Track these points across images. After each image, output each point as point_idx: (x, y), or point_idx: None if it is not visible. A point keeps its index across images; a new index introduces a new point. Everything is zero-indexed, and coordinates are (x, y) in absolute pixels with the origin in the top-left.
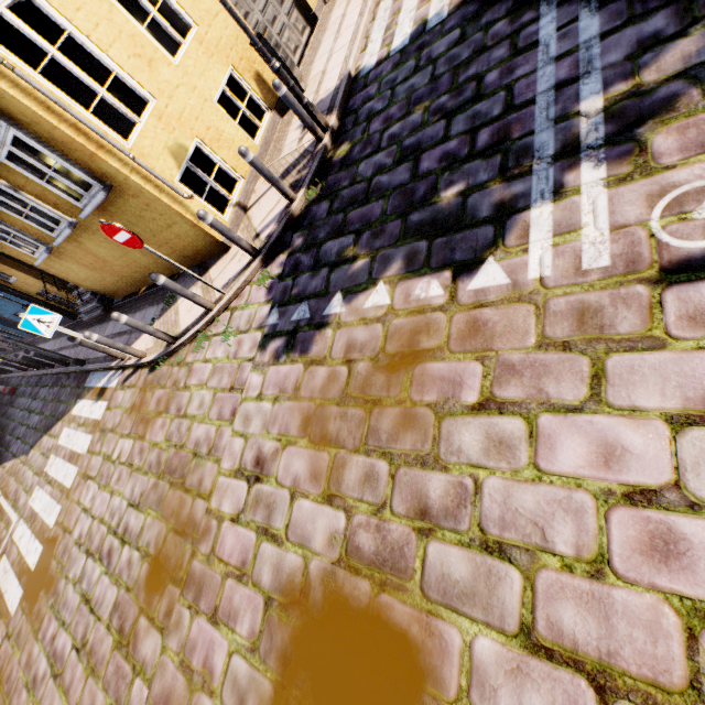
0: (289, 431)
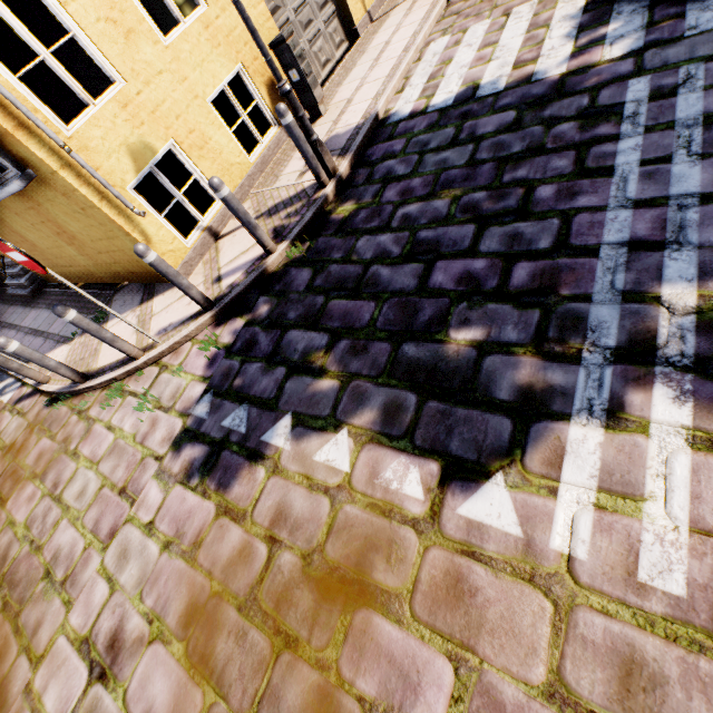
0: (166, 613)
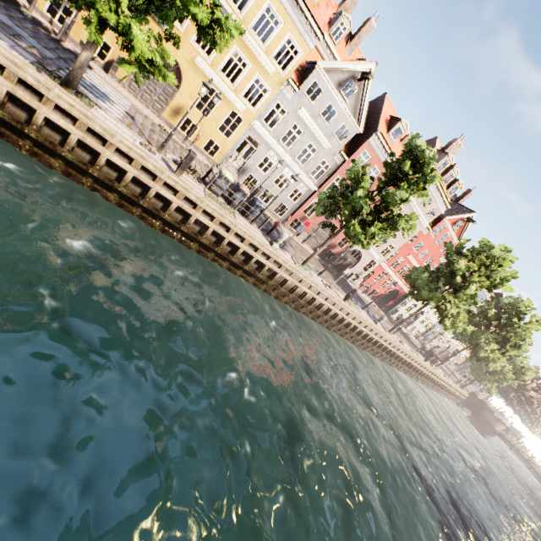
0: None
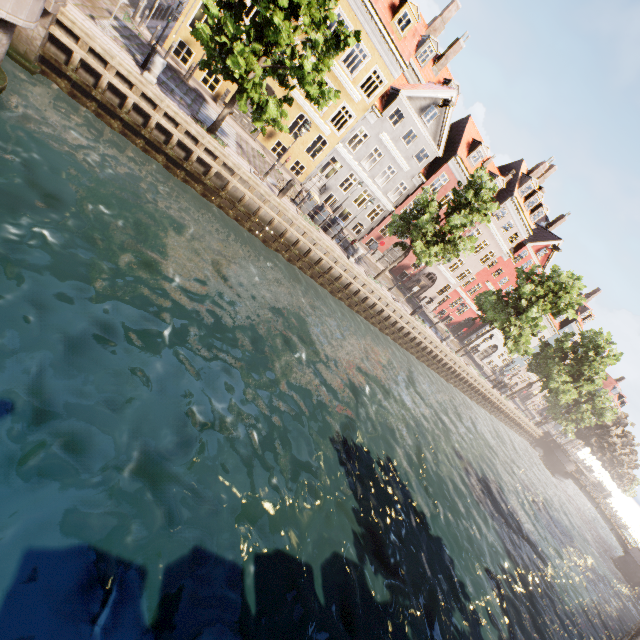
0: None
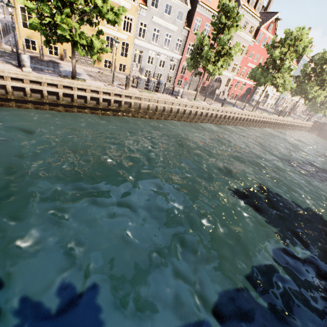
0: None
